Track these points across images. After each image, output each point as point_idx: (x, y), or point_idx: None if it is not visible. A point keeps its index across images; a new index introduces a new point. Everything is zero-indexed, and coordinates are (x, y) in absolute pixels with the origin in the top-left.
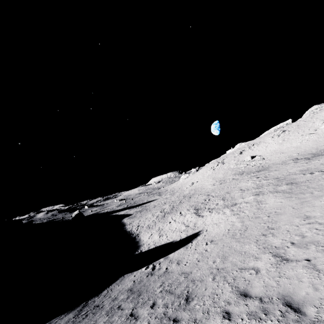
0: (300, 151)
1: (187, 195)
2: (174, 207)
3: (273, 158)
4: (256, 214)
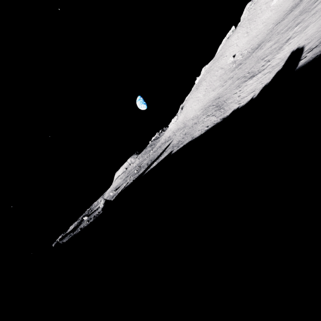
0: (272, 23)
1: (207, 107)
2: (218, 104)
3: (253, 42)
4: None
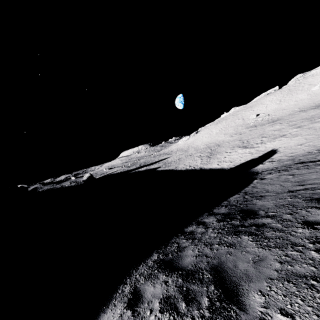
0: (300, 106)
1: (208, 147)
2: (212, 152)
3: (277, 113)
4: (319, 130)
